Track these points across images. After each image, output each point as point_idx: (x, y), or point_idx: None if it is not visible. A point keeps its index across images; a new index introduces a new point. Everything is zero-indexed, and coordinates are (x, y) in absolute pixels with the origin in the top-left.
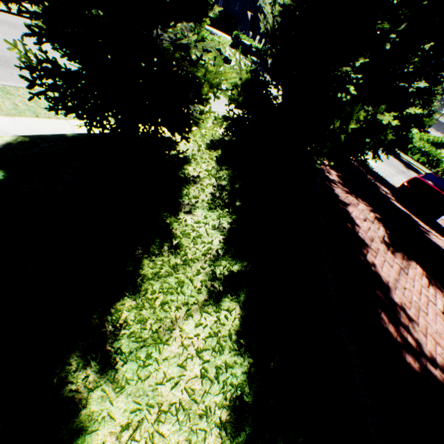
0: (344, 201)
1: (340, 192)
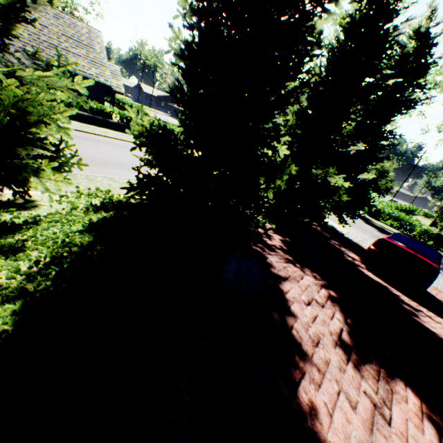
0: (278, 274)
1: (275, 261)
